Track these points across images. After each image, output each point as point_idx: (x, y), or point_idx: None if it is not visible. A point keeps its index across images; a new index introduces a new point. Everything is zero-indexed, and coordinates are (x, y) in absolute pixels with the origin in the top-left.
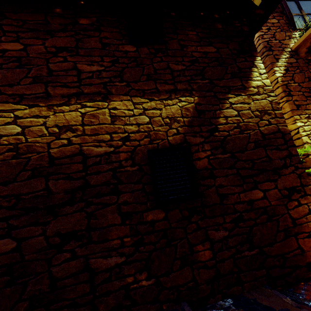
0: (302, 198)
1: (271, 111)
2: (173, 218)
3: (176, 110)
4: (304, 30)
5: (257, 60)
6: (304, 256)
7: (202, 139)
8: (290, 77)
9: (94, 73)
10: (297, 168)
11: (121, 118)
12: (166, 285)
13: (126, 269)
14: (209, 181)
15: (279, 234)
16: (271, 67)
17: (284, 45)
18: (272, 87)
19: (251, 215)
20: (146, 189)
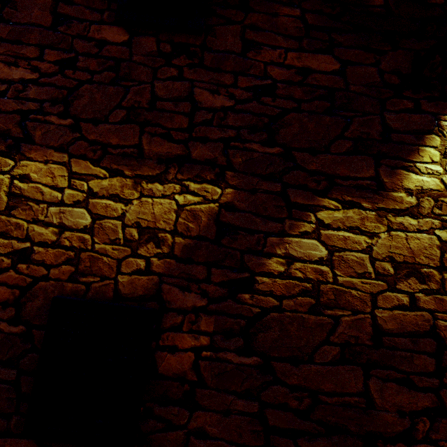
0: None
1: (435, 271)
2: None
3: (166, 210)
4: None
5: None
6: None
7: (201, 301)
8: None
9: (12, 84)
10: None
11: (31, 205)
12: None
13: None
14: (177, 411)
15: None
16: None
17: None
18: None
19: None
20: (21, 385)
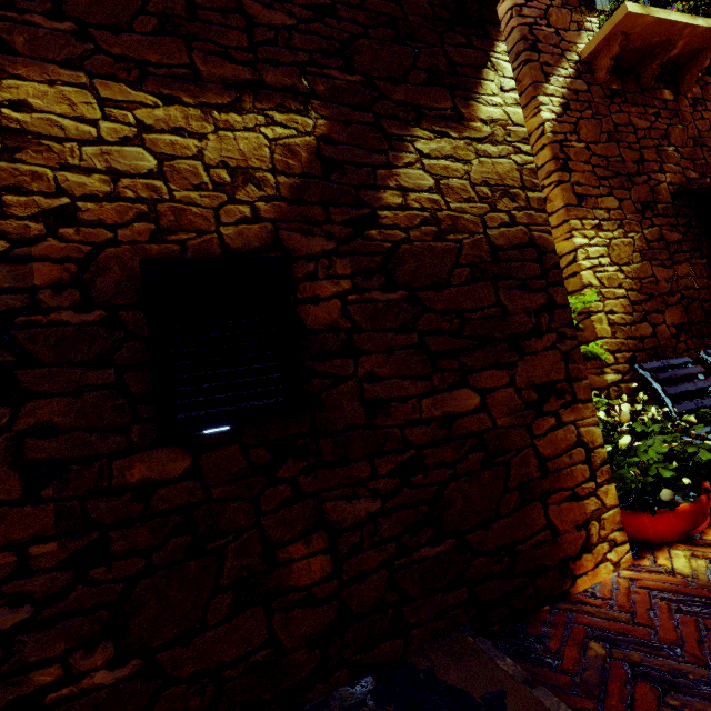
0: (566, 410)
1: (520, 191)
2: (218, 473)
3: (255, 146)
4: (611, 8)
5: (498, 50)
6: (557, 544)
7: (329, 244)
8: (571, 127)
9: None
10: (563, 337)
11: (47, 144)
12: (181, 673)
13: (34, 645)
14: (341, 363)
15: (507, 497)
16: (533, 94)
17: (565, 45)
18: (532, 146)
19: (445, 455)
20: (128, 386)
